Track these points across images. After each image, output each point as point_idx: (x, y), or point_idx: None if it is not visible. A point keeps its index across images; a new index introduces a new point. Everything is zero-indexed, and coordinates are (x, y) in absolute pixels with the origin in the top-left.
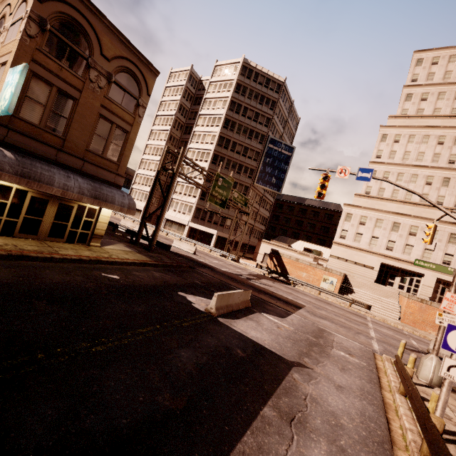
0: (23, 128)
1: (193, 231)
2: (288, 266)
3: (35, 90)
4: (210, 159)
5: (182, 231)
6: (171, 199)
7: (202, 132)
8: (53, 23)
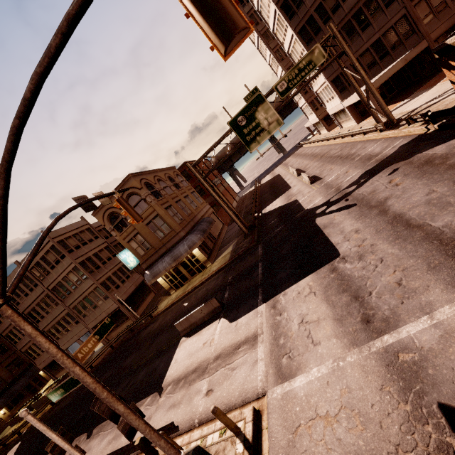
0: (146, 257)
1: (361, 101)
2: None
3: (133, 245)
4: (285, 21)
5: (348, 116)
6: (316, 94)
7: (258, 1)
8: (111, 225)
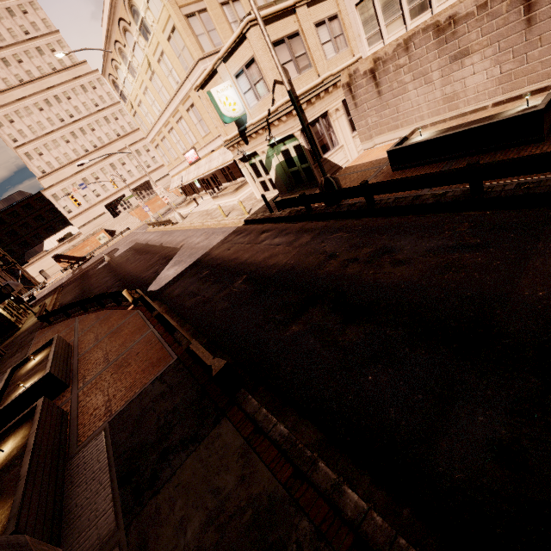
0: None
1: None
2: (76, 254)
3: None
4: None
5: None
6: None
7: None
8: None
